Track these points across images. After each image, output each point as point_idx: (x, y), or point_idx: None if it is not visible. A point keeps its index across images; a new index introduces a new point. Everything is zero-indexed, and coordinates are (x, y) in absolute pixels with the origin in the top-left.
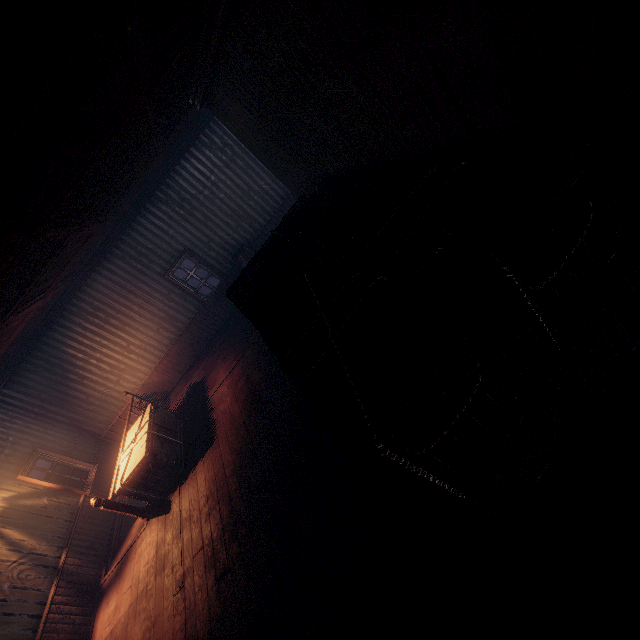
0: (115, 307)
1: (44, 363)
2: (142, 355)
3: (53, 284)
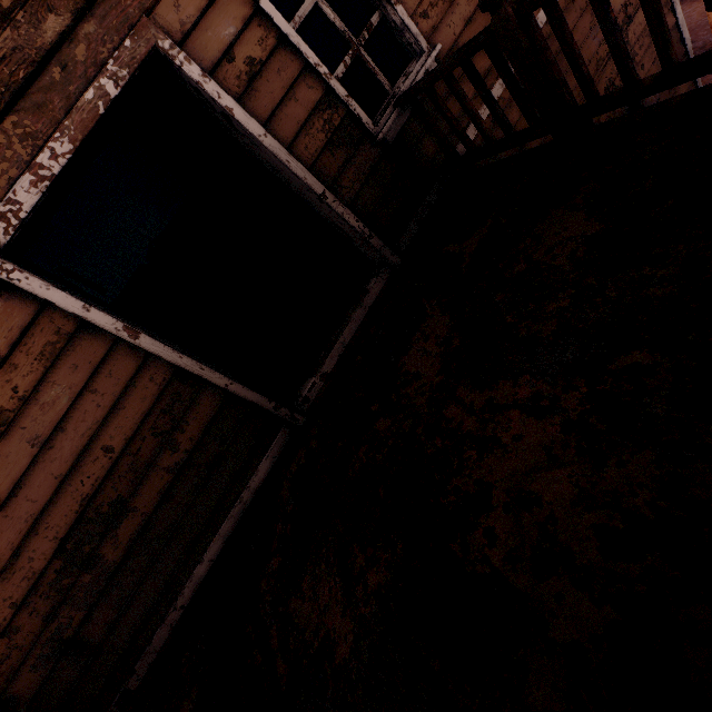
0: None
1: None
2: None
3: None
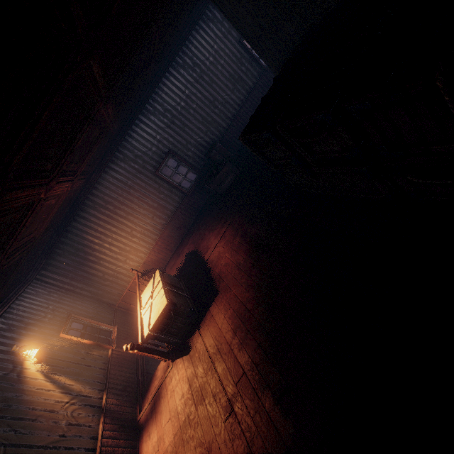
0: (120, 200)
1: (70, 248)
2: (142, 238)
3: (81, 163)
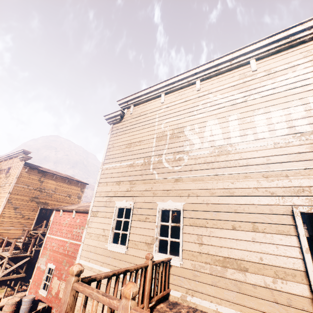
0: None
1: None
2: None
3: None
